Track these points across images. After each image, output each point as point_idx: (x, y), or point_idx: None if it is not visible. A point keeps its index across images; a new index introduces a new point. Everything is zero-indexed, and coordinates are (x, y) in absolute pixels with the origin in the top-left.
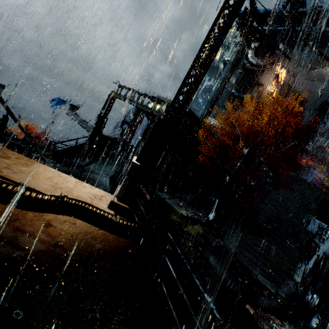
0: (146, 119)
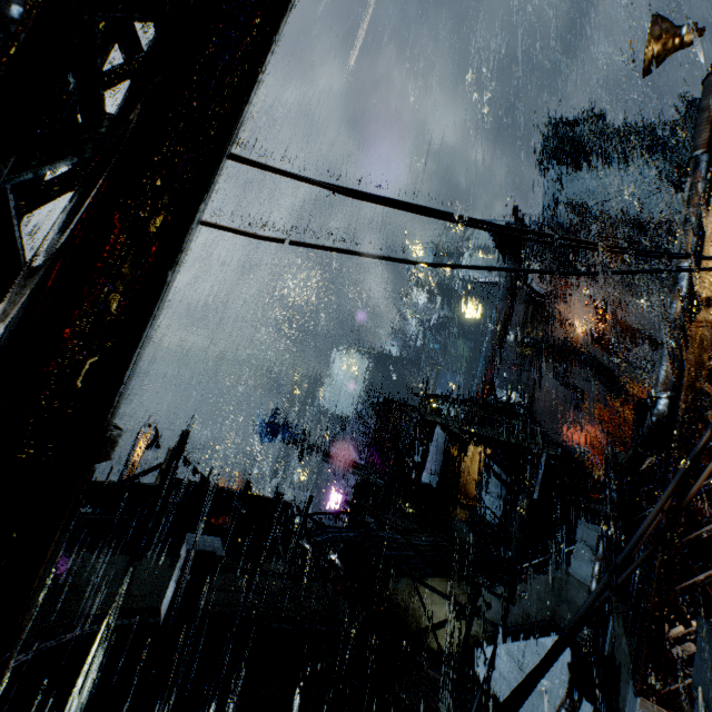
0: (442, 432)
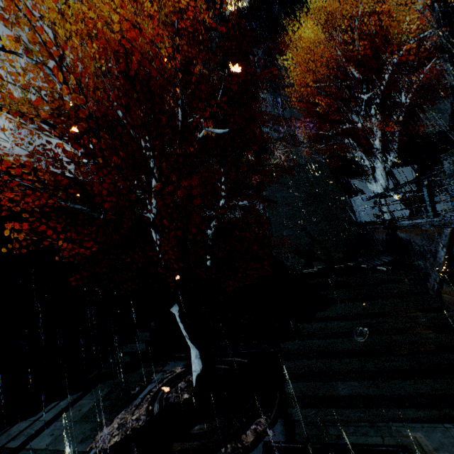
0: None
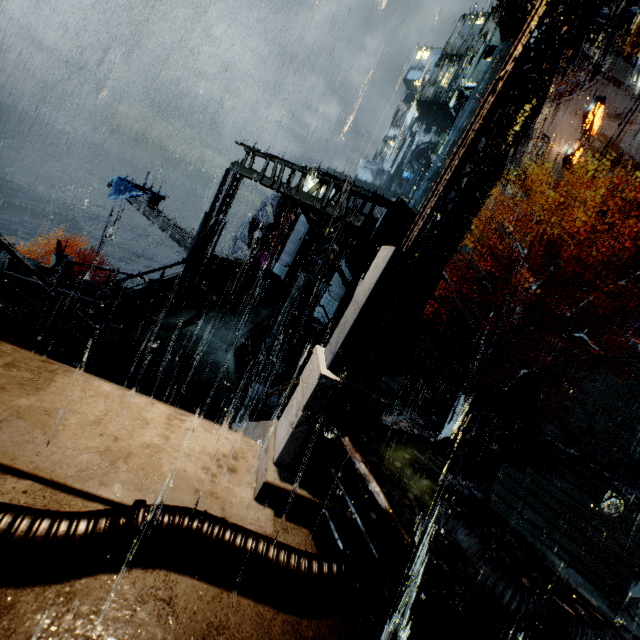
0: (305, 220)
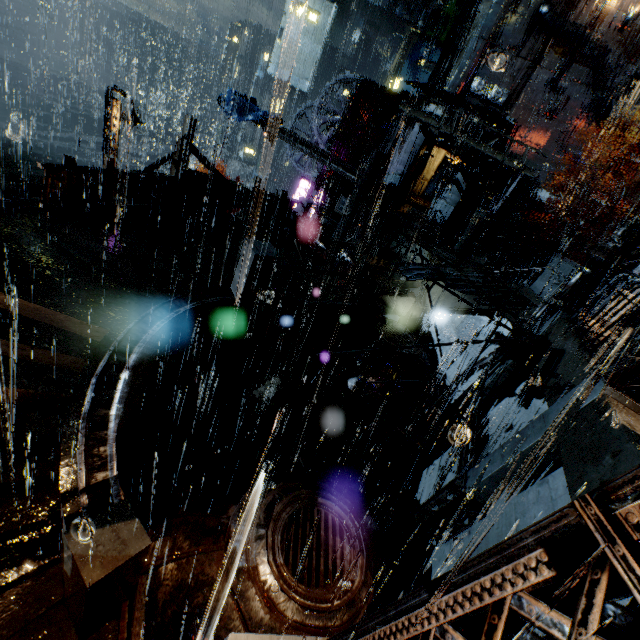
0: (420, 131)
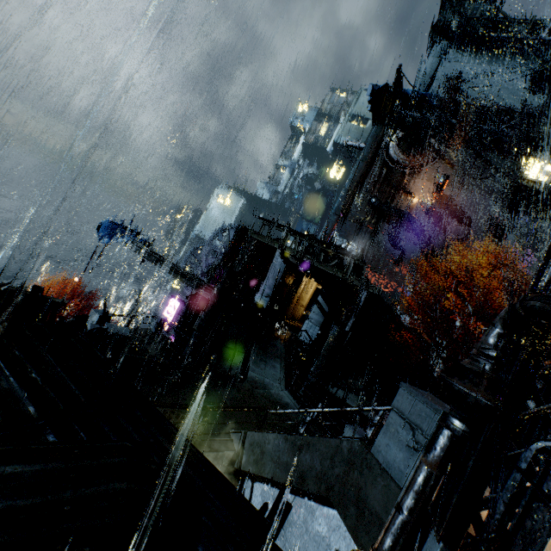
0: (281, 261)
